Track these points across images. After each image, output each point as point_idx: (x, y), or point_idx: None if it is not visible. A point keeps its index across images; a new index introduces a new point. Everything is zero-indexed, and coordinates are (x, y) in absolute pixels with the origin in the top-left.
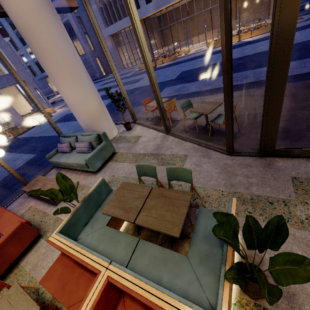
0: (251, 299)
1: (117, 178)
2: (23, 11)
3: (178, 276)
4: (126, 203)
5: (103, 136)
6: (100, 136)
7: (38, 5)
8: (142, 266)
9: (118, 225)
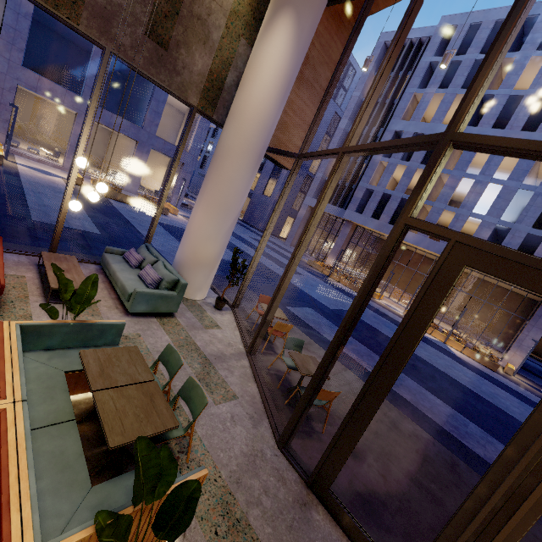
0: None
1: (140, 341)
2: (234, 142)
3: (56, 495)
4: (112, 367)
5: (181, 286)
6: (178, 284)
7: (250, 148)
8: (40, 447)
9: (74, 388)
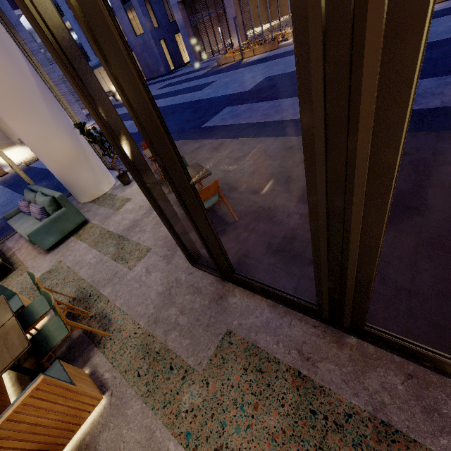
0: None
1: (61, 266)
2: None
3: None
4: None
5: (59, 200)
6: (57, 200)
7: None
8: None
9: None
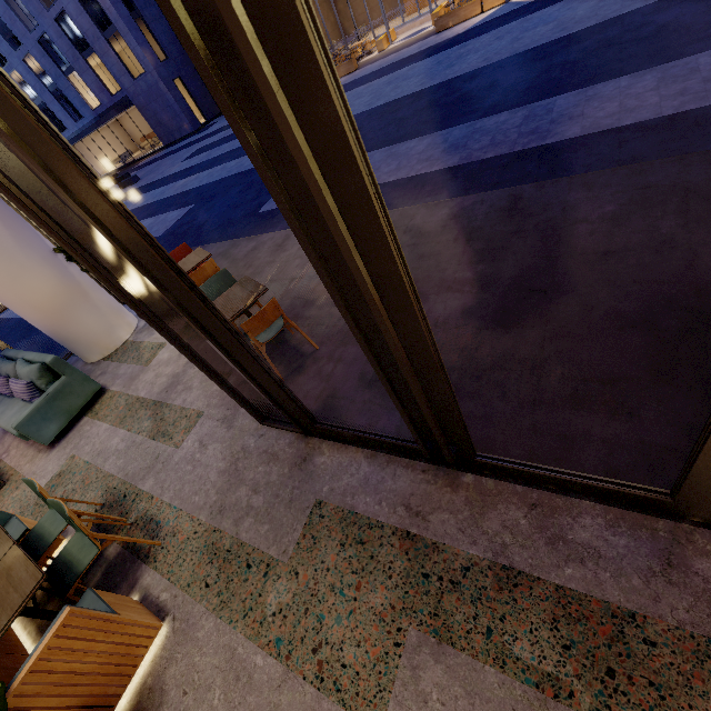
0: None
1: (76, 463)
2: None
3: None
4: None
5: (54, 367)
6: (51, 367)
7: None
8: None
9: None
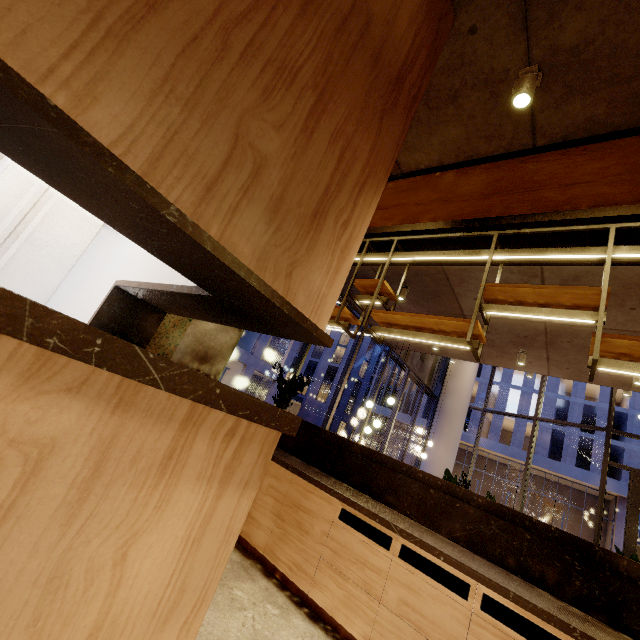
0: None
1: None
2: (458, 407)
3: None
4: None
5: None
6: None
7: (465, 409)
8: None
9: None
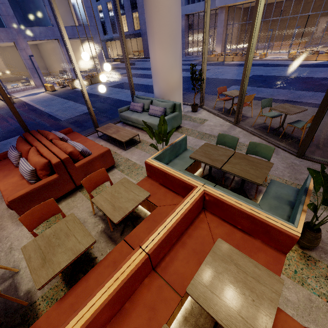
0: (300, 248)
1: None
2: None
3: None
4: (212, 156)
5: (179, 106)
6: (175, 106)
7: None
8: None
9: None
